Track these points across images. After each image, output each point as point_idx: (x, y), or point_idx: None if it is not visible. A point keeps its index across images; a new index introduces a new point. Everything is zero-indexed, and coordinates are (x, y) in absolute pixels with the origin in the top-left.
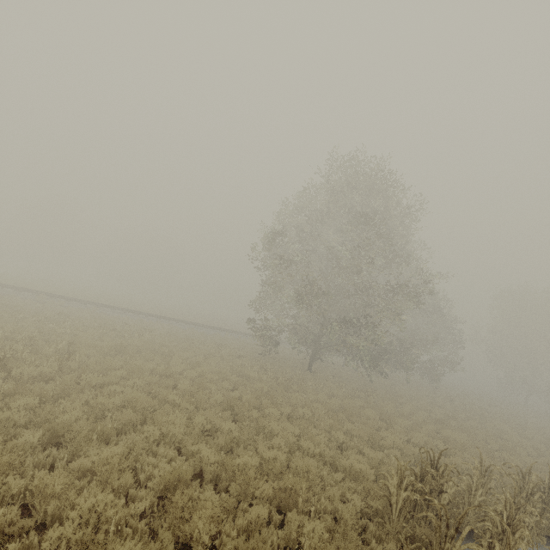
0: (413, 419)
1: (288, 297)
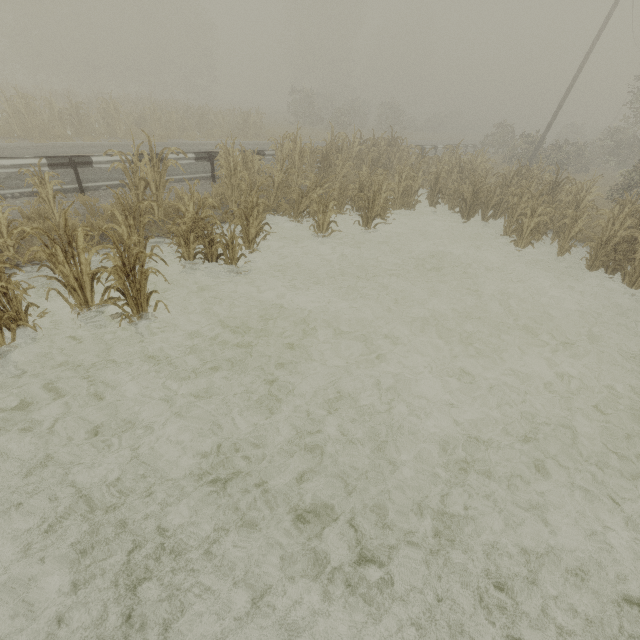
0: None
1: None
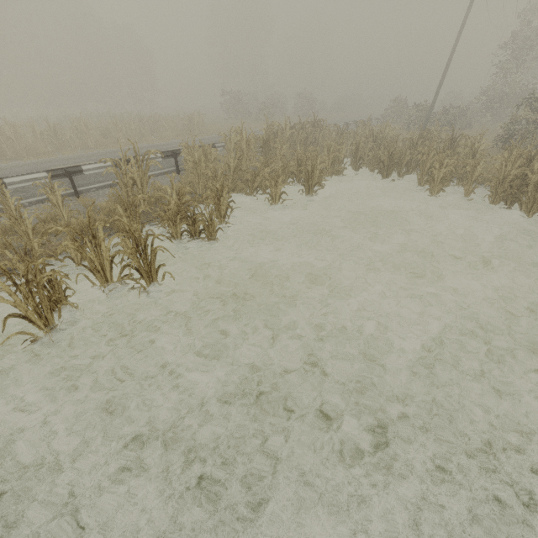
0: None
1: None
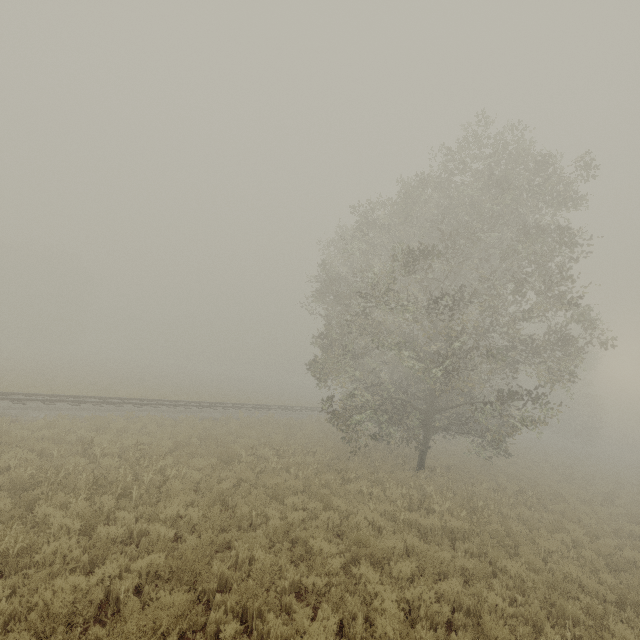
0: (627, 531)
1: (408, 361)
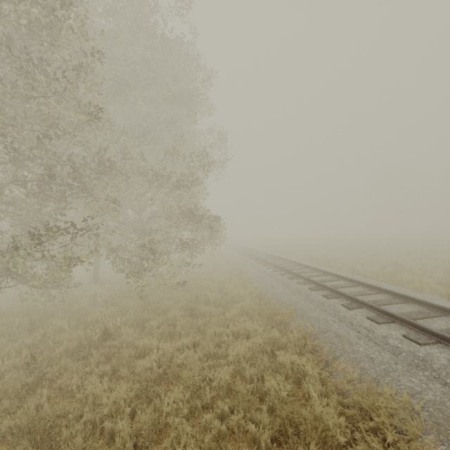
0: None
1: None
